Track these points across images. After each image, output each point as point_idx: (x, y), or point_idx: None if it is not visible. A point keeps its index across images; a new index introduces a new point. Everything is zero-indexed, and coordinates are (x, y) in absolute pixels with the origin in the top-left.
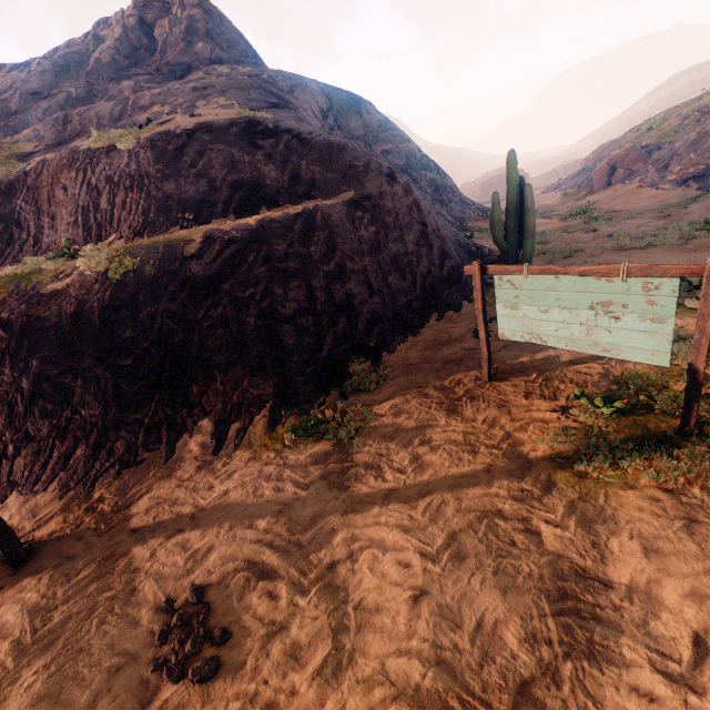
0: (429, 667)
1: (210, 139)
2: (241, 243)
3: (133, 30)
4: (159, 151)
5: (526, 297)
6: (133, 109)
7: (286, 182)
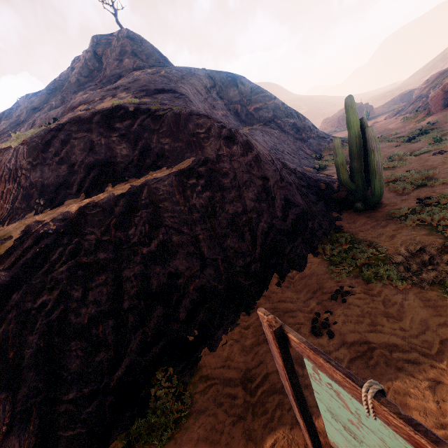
0: None
1: (75, 129)
2: (52, 237)
3: (90, 60)
4: (32, 146)
5: (376, 444)
6: (68, 110)
7: (136, 156)
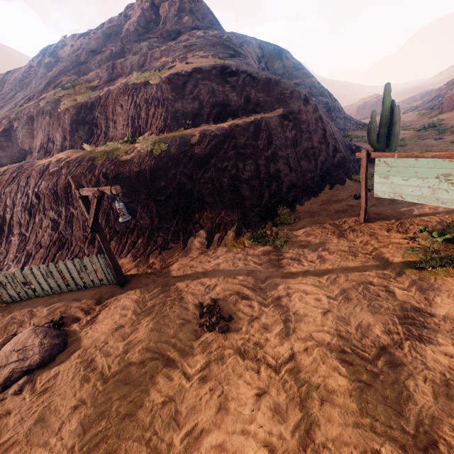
0: (334, 336)
1: (200, 77)
2: (220, 137)
3: (147, 10)
4: (173, 85)
5: (394, 171)
6: (150, 59)
7: (242, 103)
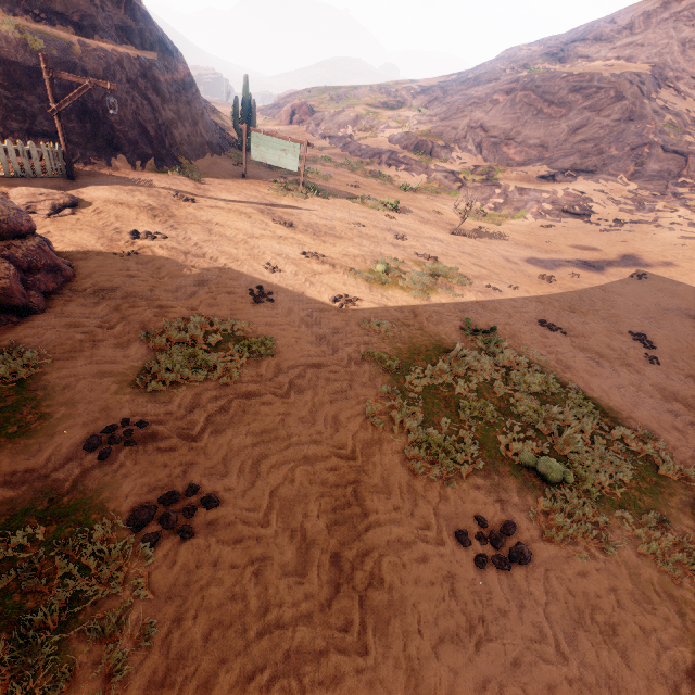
0: (249, 206)
1: None
2: (109, 62)
3: None
4: None
5: (262, 143)
6: None
7: (106, 22)
